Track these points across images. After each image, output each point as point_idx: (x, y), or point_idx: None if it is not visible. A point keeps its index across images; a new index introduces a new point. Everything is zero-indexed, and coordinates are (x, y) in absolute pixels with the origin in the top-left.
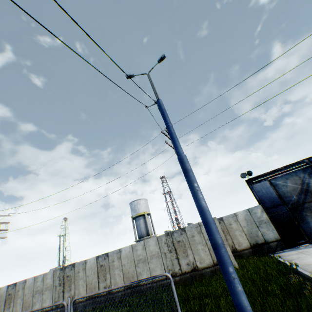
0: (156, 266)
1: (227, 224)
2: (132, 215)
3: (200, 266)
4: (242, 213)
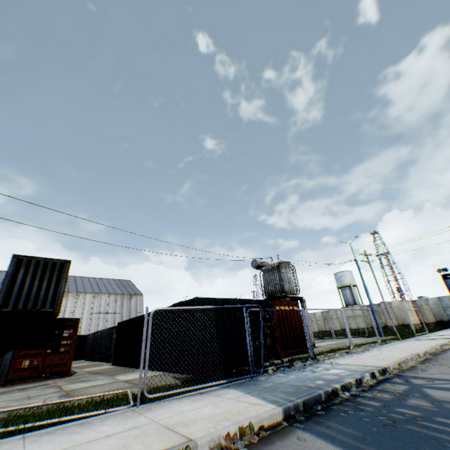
0: (360, 321)
1: (418, 305)
2: (337, 285)
3: (388, 325)
4: (432, 299)
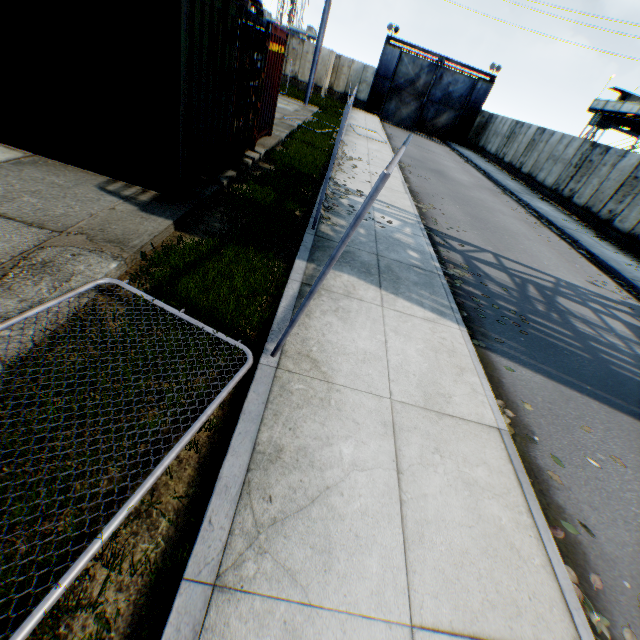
0: None
1: (341, 66)
2: None
3: (299, 80)
4: (359, 65)
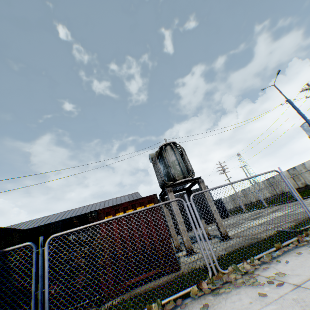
0: None
1: None
2: (308, 135)
3: None
4: None
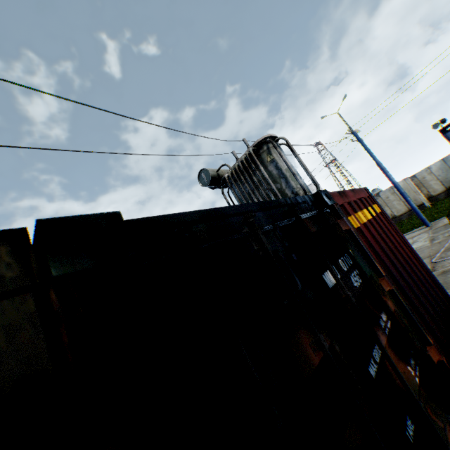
0: None
1: (420, 179)
2: None
3: (397, 215)
4: (435, 164)
